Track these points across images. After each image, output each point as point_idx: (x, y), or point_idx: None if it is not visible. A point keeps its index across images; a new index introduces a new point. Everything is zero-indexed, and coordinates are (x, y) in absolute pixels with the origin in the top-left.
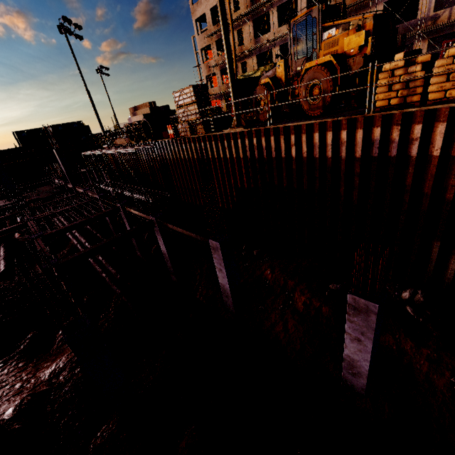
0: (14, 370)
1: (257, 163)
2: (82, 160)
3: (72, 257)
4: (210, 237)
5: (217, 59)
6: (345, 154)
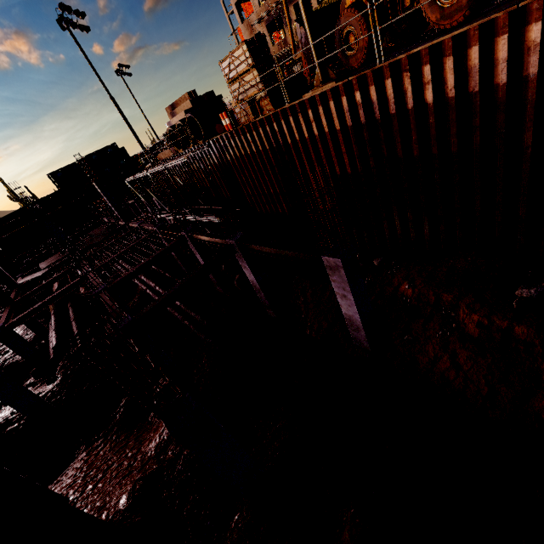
0: (116, 445)
1: (364, 130)
2: (126, 190)
3: (147, 310)
4: (322, 253)
5: (260, 10)
6: (538, 69)
